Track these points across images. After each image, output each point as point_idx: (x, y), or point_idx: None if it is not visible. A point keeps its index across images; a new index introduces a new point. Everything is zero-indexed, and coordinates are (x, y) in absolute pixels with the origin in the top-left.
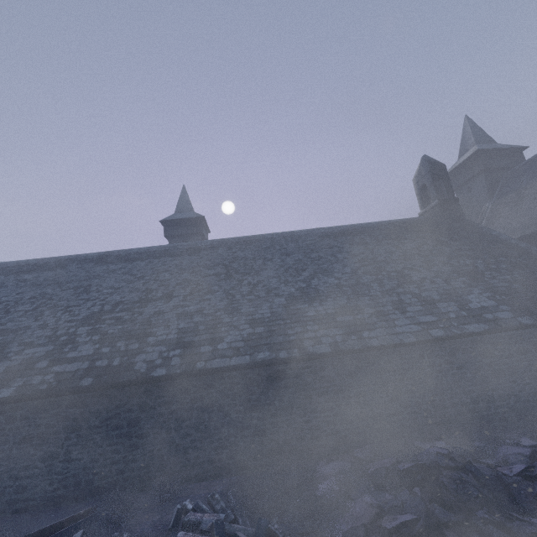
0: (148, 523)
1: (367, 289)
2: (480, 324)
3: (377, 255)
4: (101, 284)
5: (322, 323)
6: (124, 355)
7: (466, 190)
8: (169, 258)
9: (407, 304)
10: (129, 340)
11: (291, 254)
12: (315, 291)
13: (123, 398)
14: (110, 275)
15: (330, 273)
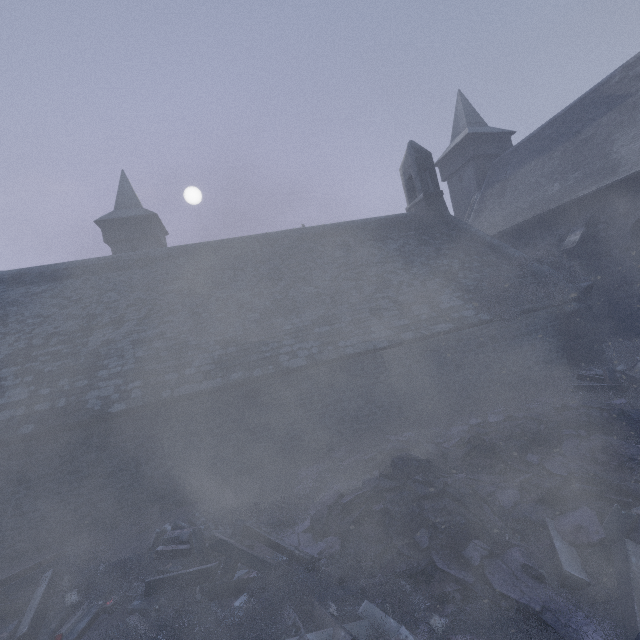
0: (126, 551)
1: (347, 296)
2: (446, 323)
3: (359, 259)
4: (23, 313)
5: (299, 336)
6: (71, 394)
7: (457, 179)
8: (113, 273)
9: (384, 310)
10: (74, 377)
11: (266, 262)
12: (293, 303)
13: (78, 441)
14: (33, 300)
15: (308, 281)
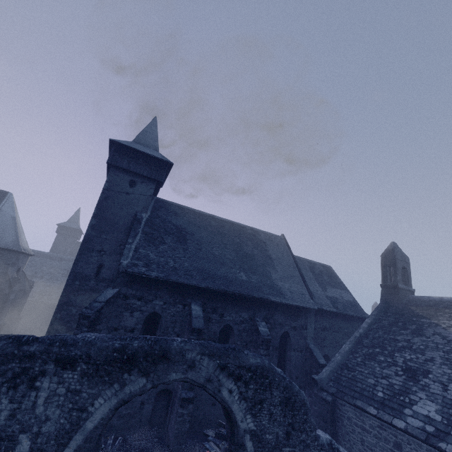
0: None
1: None
2: None
3: None
4: None
5: None
6: None
7: None
8: (49, 259)
9: None
10: None
11: None
12: None
13: None
14: None
15: None
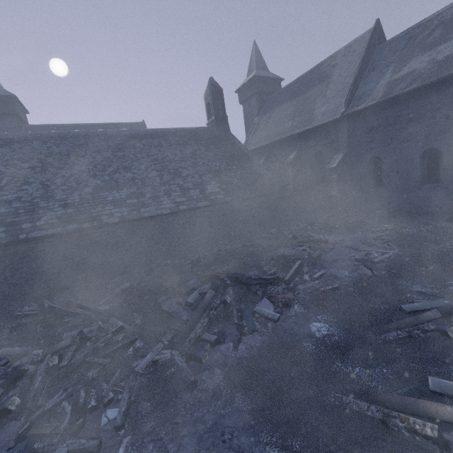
0: None
1: (152, 181)
2: (206, 202)
3: (166, 156)
4: None
5: (117, 204)
6: None
7: (248, 104)
8: None
9: (173, 191)
10: None
11: (102, 152)
12: (116, 183)
13: None
14: None
15: (129, 169)
